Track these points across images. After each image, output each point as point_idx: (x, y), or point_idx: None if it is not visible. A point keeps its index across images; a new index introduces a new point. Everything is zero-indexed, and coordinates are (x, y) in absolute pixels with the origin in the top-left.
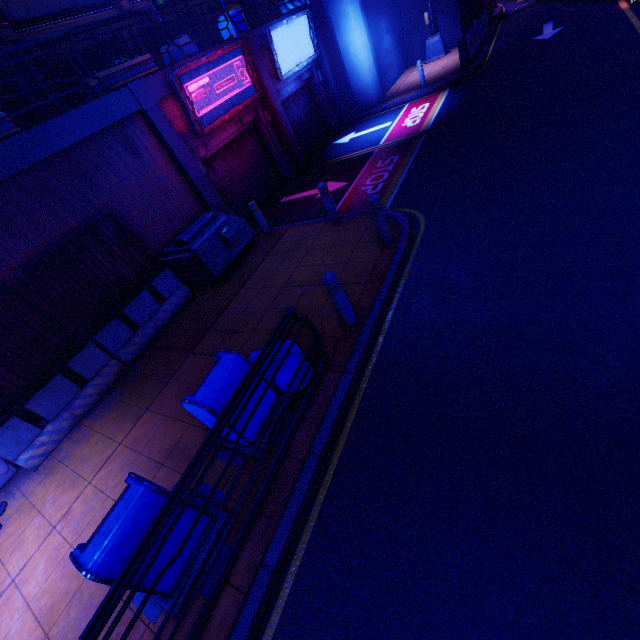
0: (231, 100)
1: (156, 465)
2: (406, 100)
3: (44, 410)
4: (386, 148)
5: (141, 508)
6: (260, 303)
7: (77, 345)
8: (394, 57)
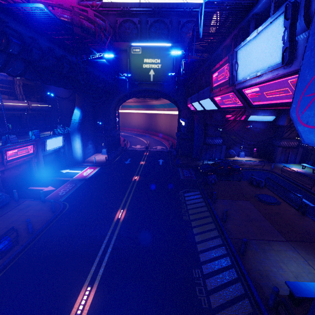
0: (23, 156)
1: None
2: (89, 165)
3: None
4: (74, 180)
5: None
6: (2, 226)
7: None
8: (92, 150)
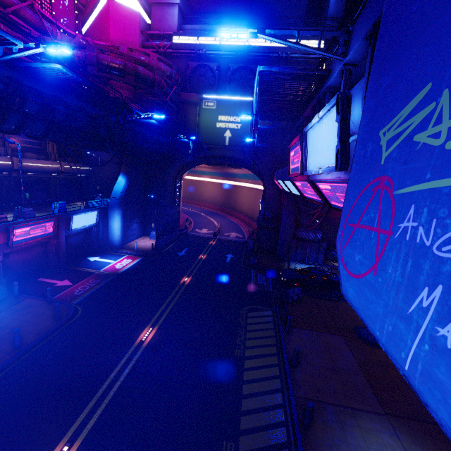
0: (37, 236)
1: None
2: (128, 253)
3: None
4: (100, 274)
5: None
6: None
7: None
8: (137, 231)
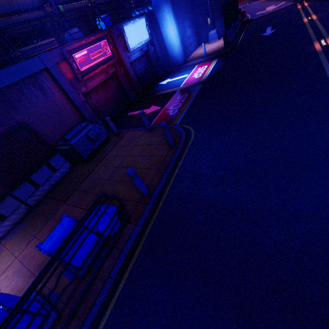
0: (100, 62)
1: (30, 274)
2: (196, 63)
3: None
4: (183, 89)
5: None
6: (104, 176)
7: (1, 197)
8: (192, 40)
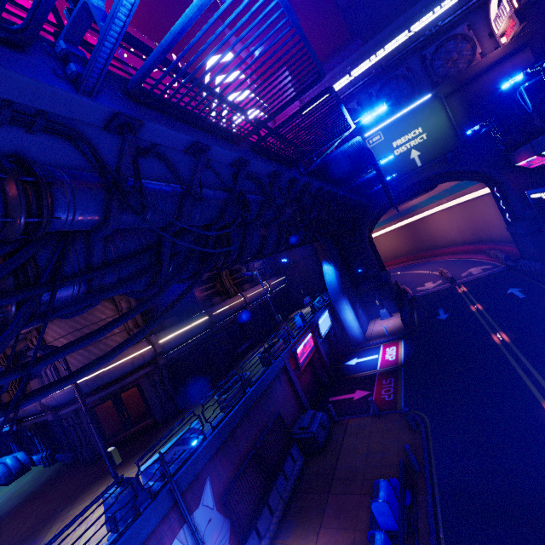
0: (308, 353)
1: None
2: (380, 342)
3: (261, 529)
4: (383, 372)
5: (385, 539)
6: (358, 463)
7: (270, 488)
8: (364, 317)
